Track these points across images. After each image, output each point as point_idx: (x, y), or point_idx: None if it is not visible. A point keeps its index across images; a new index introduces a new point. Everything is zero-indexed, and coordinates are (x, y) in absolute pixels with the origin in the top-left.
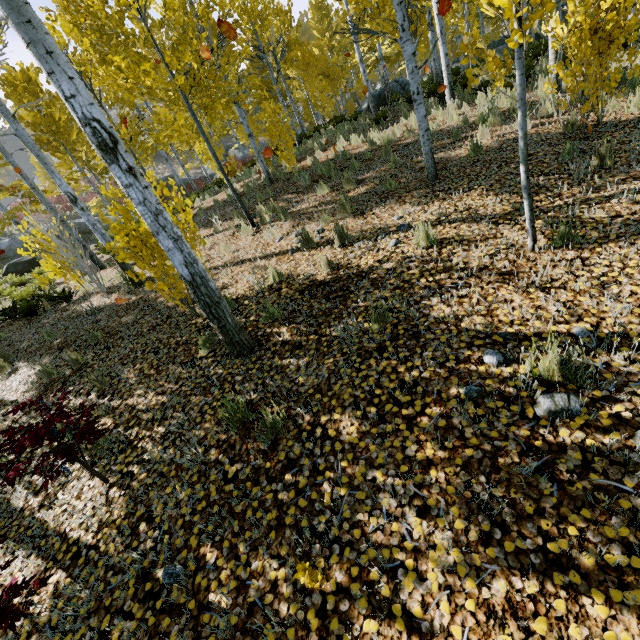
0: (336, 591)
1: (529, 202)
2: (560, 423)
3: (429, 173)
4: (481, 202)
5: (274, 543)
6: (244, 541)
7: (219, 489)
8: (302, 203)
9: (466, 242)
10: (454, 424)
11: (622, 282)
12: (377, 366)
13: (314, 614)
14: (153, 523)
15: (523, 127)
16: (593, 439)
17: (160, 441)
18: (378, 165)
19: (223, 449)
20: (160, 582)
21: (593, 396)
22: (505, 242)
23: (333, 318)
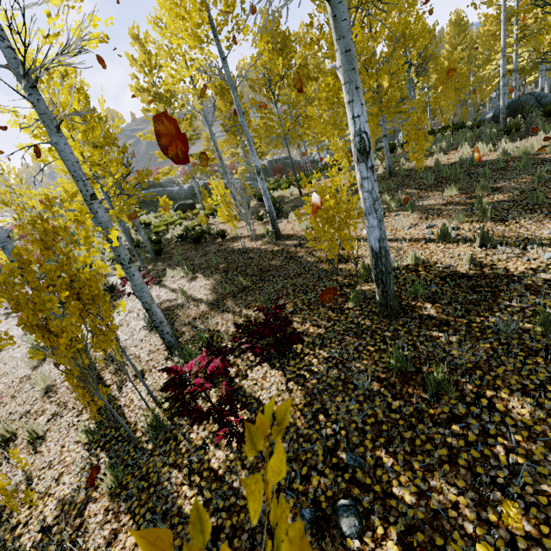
0: (525, 536)
1: None
2: None
3: None
4: None
5: (449, 474)
6: (417, 461)
7: (385, 414)
8: (427, 199)
9: None
10: None
11: None
12: (546, 365)
13: (503, 544)
14: (330, 418)
15: None
16: None
17: (324, 361)
18: (514, 176)
19: (384, 385)
20: (344, 461)
21: None
22: None
23: (482, 309)
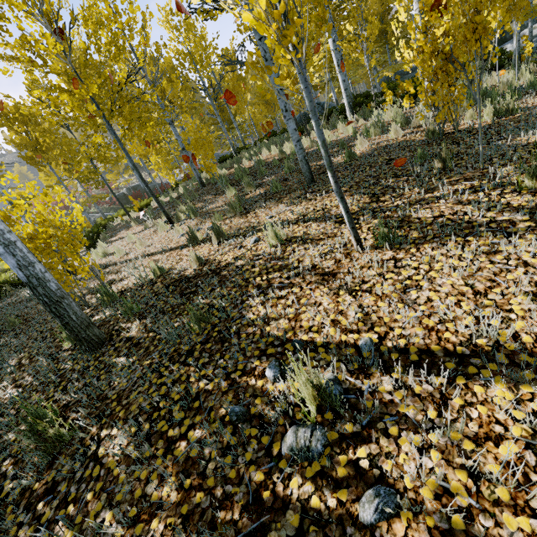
0: None
1: (343, 205)
2: (297, 467)
3: (306, 177)
4: (335, 202)
5: None
6: None
7: None
8: (214, 203)
9: (309, 241)
10: (204, 454)
11: (423, 287)
12: (177, 372)
13: None
14: None
15: (319, 136)
16: (320, 496)
17: None
18: (280, 170)
19: (16, 459)
20: None
21: (344, 431)
22: (340, 241)
23: (176, 315)
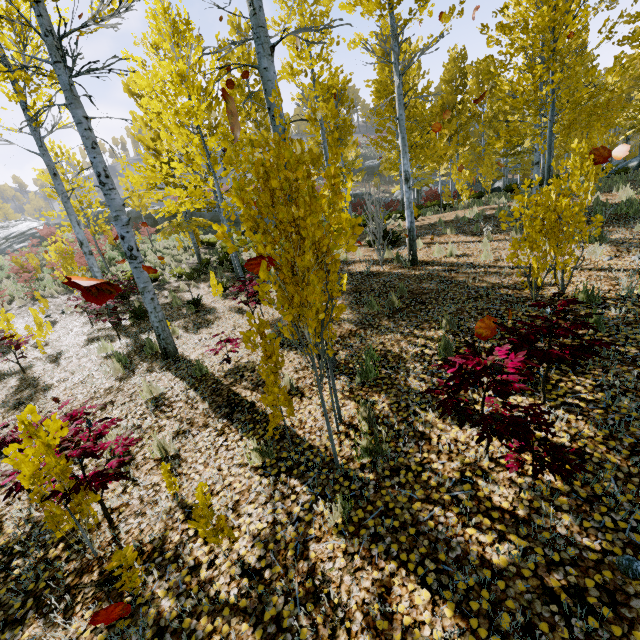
0: None
1: None
2: None
3: None
4: None
5: None
6: None
7: None
8: (611, 234)
9: None
10: None
11: None
12: None
13: None
14: None
15: None
16: None
17: (596, 389)
18: None
19: None
20: None
21: None
22: None
23: None
